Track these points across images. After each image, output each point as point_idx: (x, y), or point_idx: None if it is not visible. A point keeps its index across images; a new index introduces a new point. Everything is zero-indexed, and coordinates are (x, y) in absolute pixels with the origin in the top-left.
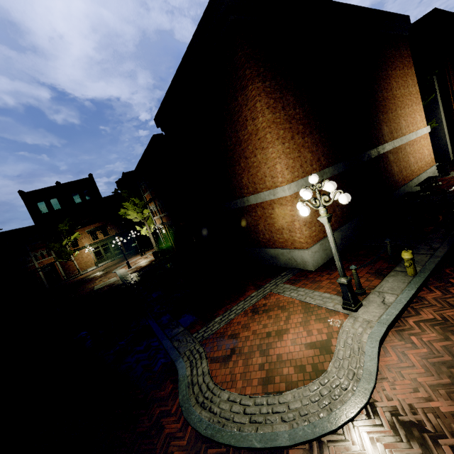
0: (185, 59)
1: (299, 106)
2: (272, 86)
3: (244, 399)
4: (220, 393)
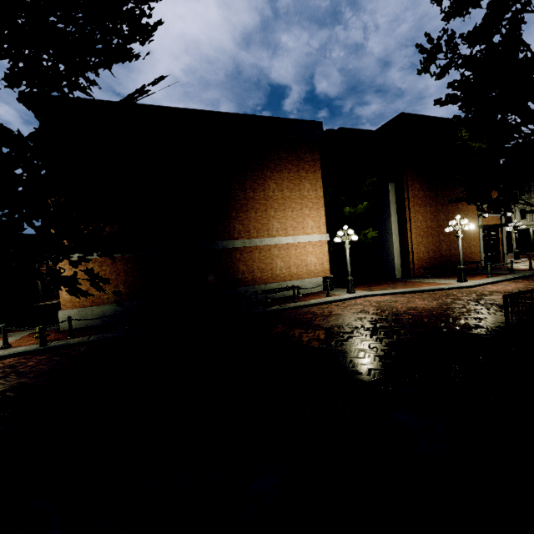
0: None
1: None
2: None
3: None
4: None
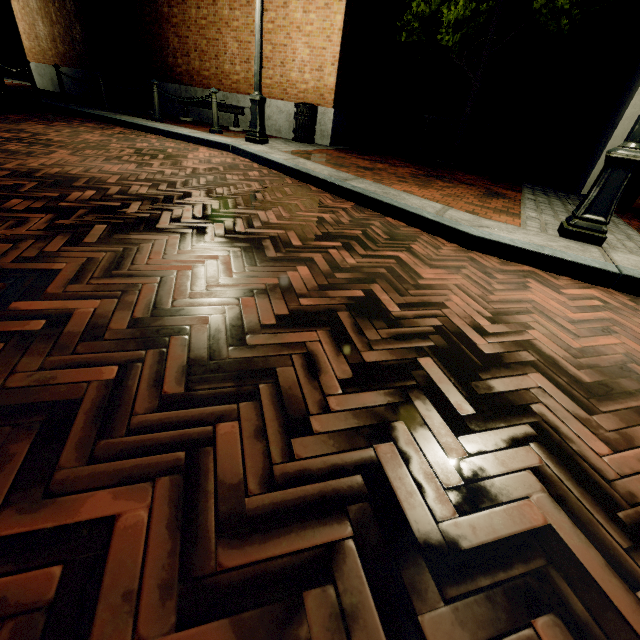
0: None
1: None
2: None
3: None
4: None
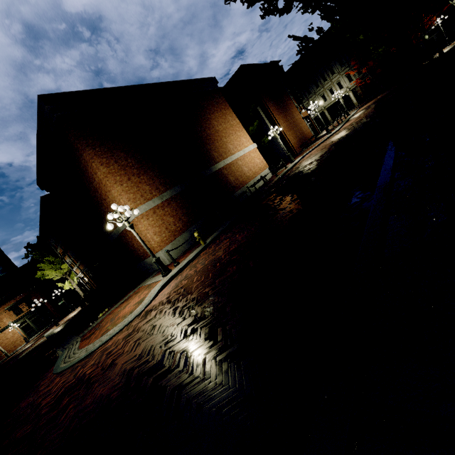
0: (39, 140)
1: (130, 157)
2: (103, 150)
3: (89, 346)
4: (79, 351)
